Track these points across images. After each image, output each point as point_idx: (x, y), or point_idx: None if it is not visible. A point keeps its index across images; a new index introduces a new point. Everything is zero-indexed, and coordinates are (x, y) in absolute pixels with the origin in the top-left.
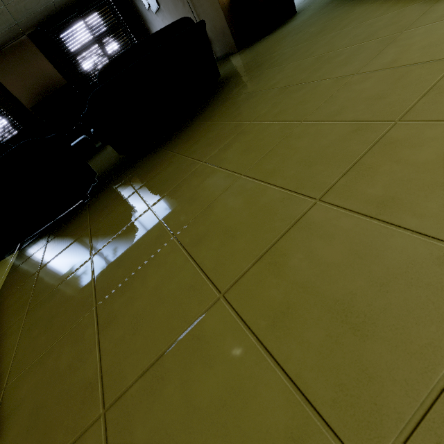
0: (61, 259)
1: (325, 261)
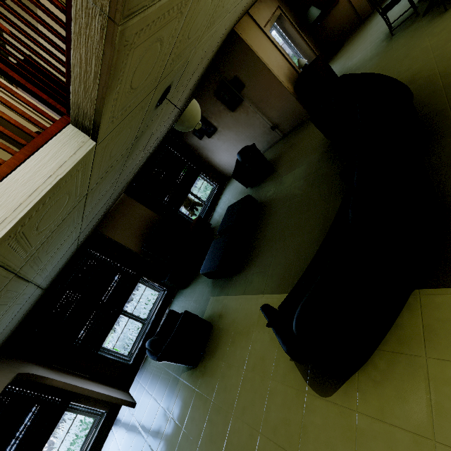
0: None
1: None
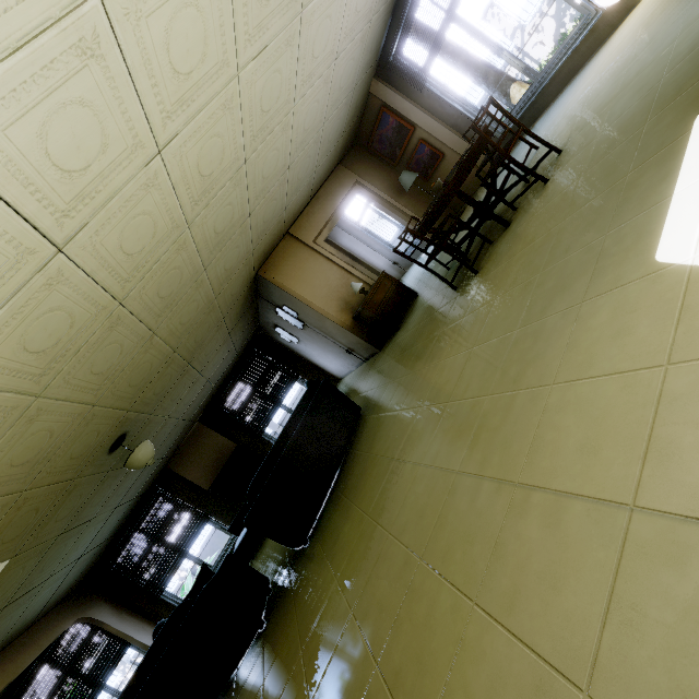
0: None
1: None
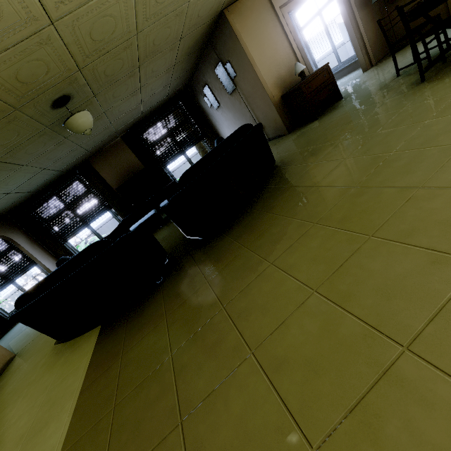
0: (141, 348)
1: (429, 440)
